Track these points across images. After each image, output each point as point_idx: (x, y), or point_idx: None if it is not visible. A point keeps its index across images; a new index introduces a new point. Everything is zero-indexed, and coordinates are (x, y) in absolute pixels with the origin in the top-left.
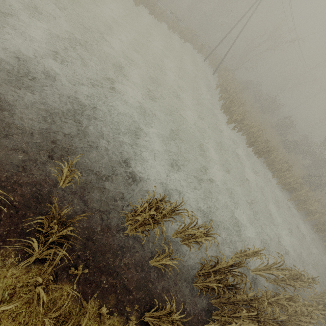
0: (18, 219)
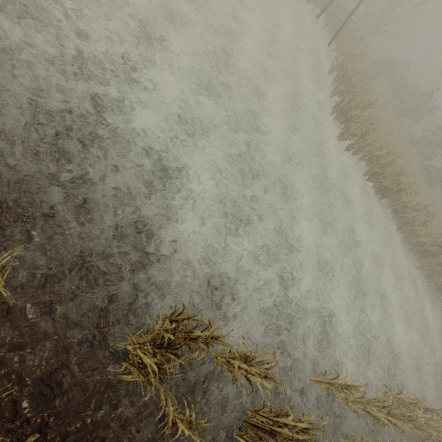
0: None
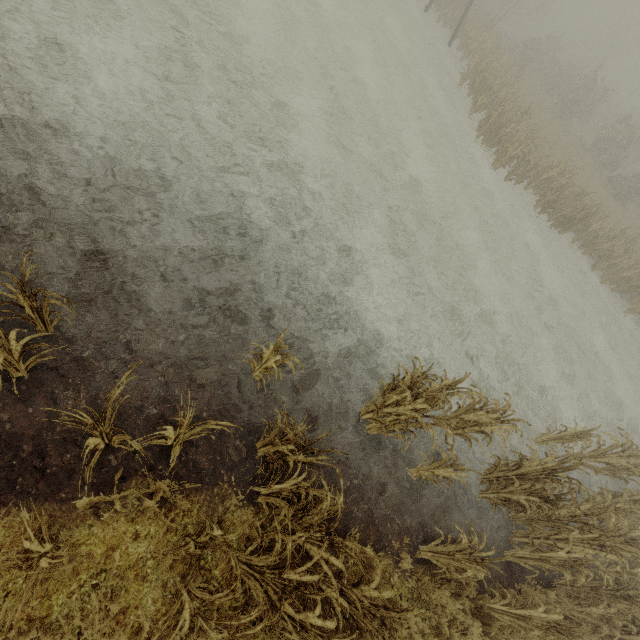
0: (217, 440)
